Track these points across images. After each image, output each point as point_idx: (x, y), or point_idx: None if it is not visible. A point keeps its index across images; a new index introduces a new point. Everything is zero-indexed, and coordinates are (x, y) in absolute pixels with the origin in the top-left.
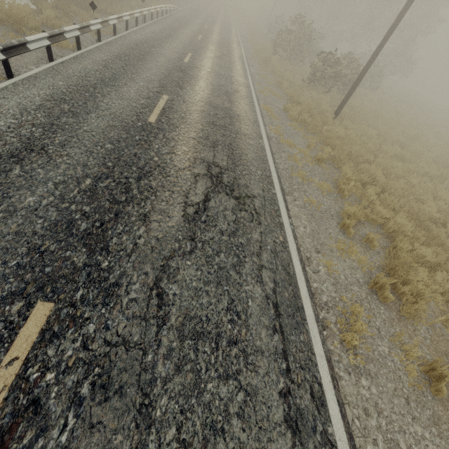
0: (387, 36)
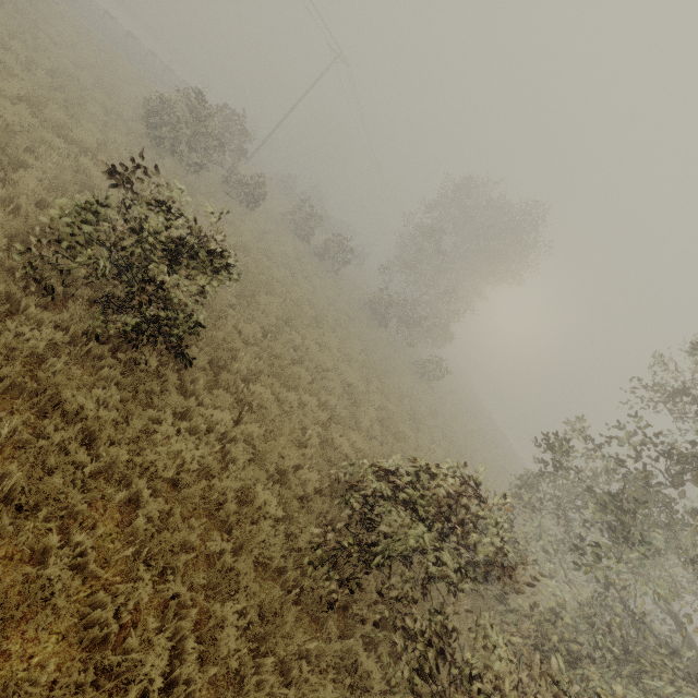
0: (271, 132)
